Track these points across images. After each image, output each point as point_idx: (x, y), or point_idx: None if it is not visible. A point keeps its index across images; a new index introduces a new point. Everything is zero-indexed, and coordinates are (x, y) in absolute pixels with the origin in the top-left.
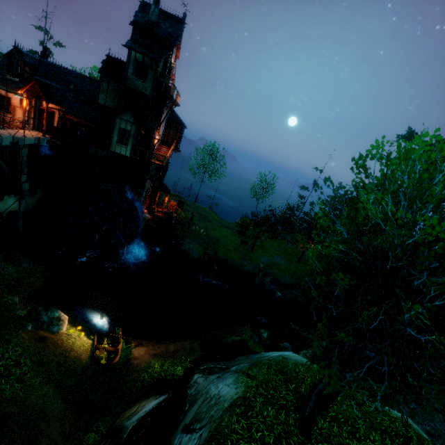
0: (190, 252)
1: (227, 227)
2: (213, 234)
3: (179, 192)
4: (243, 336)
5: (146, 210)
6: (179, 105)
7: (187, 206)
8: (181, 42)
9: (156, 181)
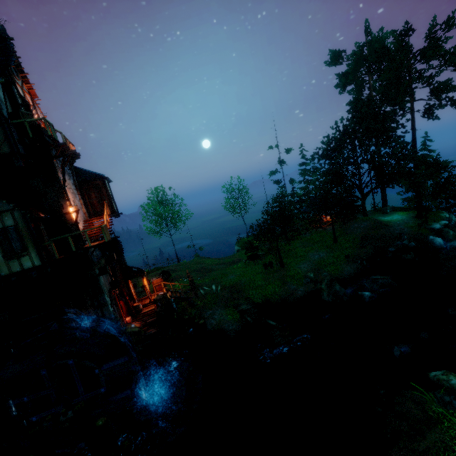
0: (222, 326)
1: (233, 262)
2: (228, 282)
3: (155, 264)
4: (430, 413)
5: (127, 317)
6: (78, 154)
7: (174, 272)
8: (23, 70)
9: (115, 271)
